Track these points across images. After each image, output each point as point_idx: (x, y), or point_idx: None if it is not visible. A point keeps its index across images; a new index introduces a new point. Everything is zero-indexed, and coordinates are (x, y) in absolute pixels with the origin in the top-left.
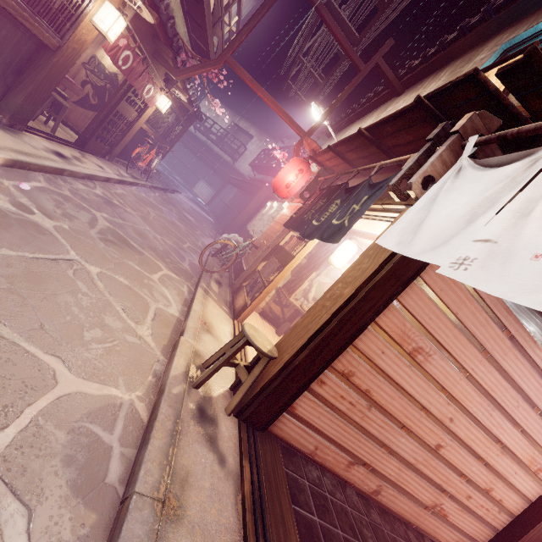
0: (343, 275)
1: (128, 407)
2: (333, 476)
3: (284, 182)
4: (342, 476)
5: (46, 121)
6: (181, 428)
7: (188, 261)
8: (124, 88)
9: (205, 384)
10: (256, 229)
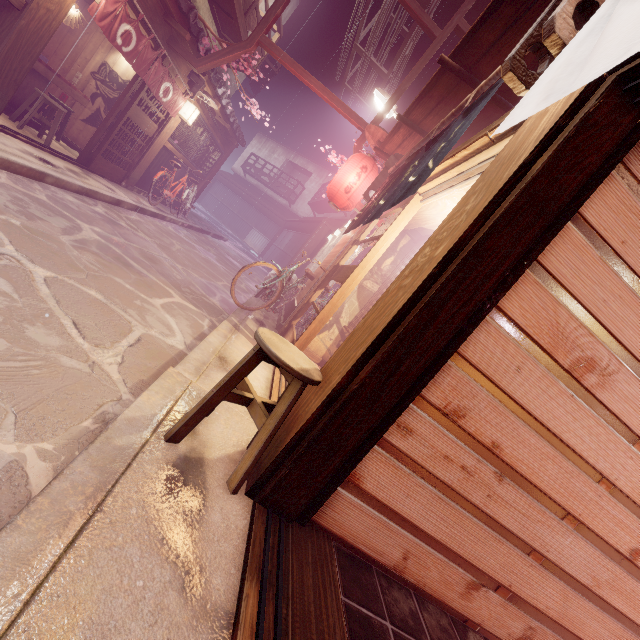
0: (431, 236)
1: (2, 468)
2: (440, 610)
3: (342, 186)
4: (458, 610)
5: (39, 133)
6: (105, 510)
7: (219, 297)
8: (134, 87)
9: (196, 437)
10: (314, 266)
